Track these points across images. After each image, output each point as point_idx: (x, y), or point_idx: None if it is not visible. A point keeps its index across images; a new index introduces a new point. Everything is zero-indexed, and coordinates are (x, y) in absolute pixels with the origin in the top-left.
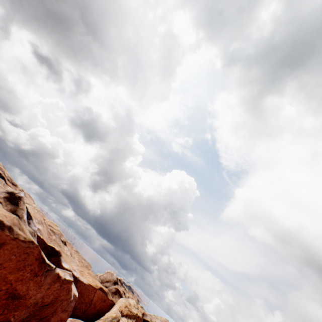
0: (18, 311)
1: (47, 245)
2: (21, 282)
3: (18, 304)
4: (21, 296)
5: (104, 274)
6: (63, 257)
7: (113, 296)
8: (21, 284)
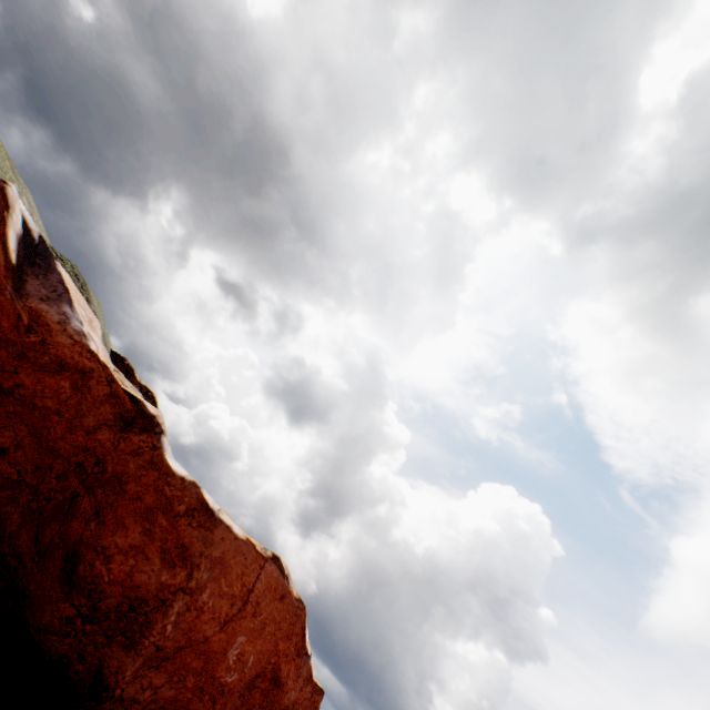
0: (273, 709)
1: None
2: (286, 658)
3: (276, 696)
4: (281, 682)
5: None
6: None
7: None
8: (285, 662)
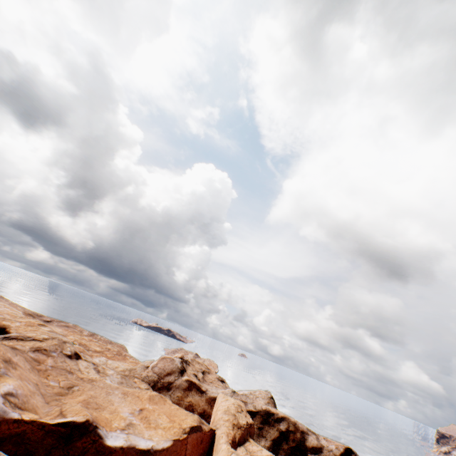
0: None
1: (51, 427)
2: None
3: None
4: None
5: (159, 363)
6: (101, 426)
7: (188, 394)
8: None
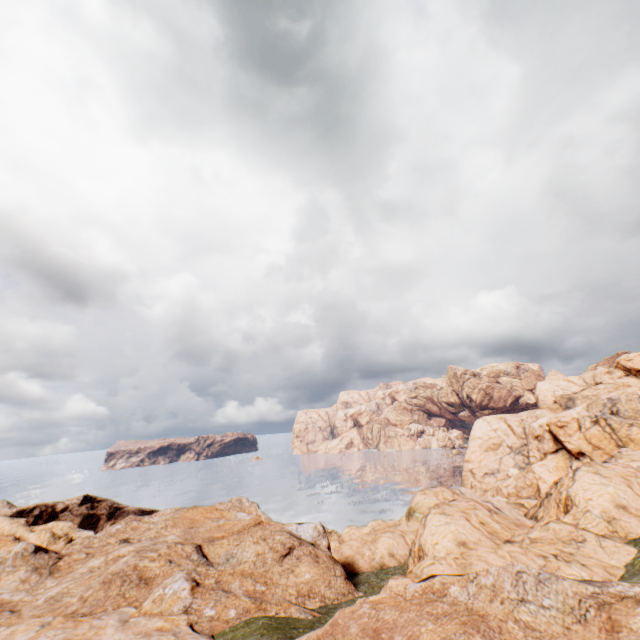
0: None
1: None
2: None
3: None
4: None
5: None
6: None
7: None
8: None
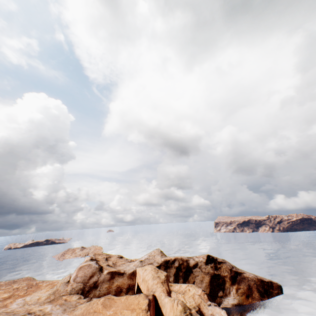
0: None
1: None
2: None
3: None
4: None
5: (79, 273)
6: None
7: (114, 281)
8: None
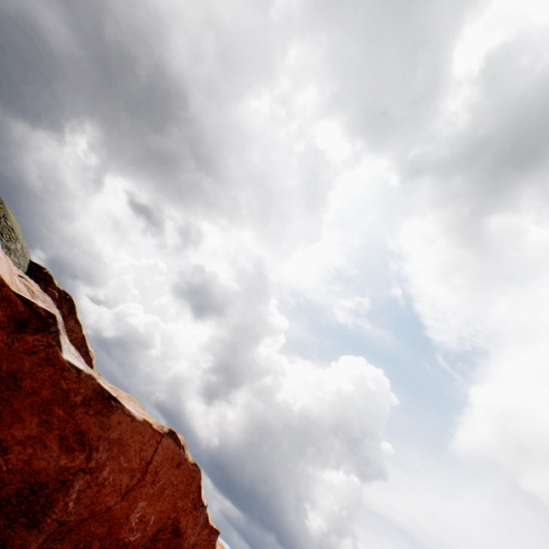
0: None
1: None
2: (184, 513)
3: (177, 543)
4: (181, 532)
5: None
6: None
7: None
8: (184, 515)
